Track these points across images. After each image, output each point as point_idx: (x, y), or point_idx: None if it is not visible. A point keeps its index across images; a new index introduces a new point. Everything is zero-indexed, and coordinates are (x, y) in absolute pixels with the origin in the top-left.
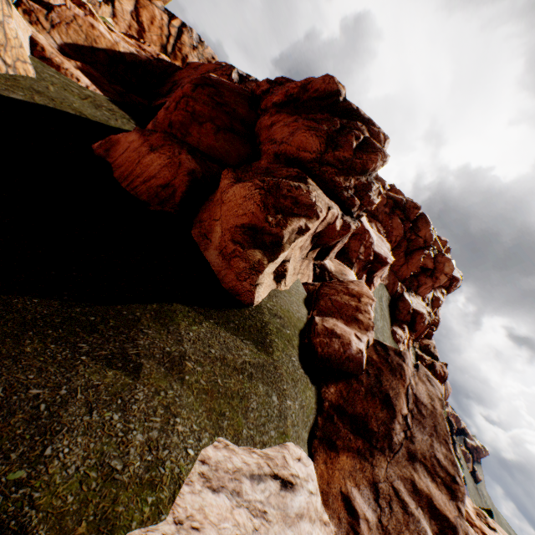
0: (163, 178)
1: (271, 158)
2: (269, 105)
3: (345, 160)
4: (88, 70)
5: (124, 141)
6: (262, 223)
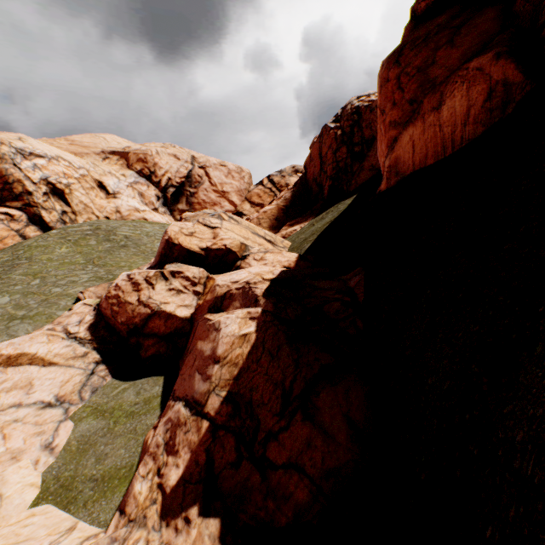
0: (478, 96)
1: None
2: None
3: None
4: (289, 225)
5: (401, 150)
6: None
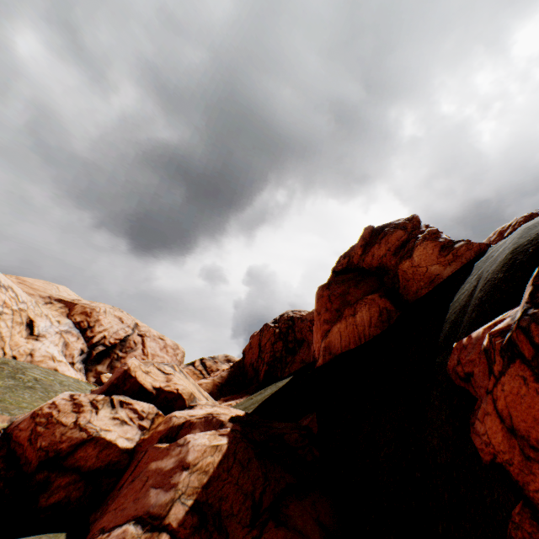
0: (374, 312)
1: (392, 258)
2: (358, 259)
3: (412, 226)
4: (223, 400)
5: (333, 337)
6: (441, 243)
